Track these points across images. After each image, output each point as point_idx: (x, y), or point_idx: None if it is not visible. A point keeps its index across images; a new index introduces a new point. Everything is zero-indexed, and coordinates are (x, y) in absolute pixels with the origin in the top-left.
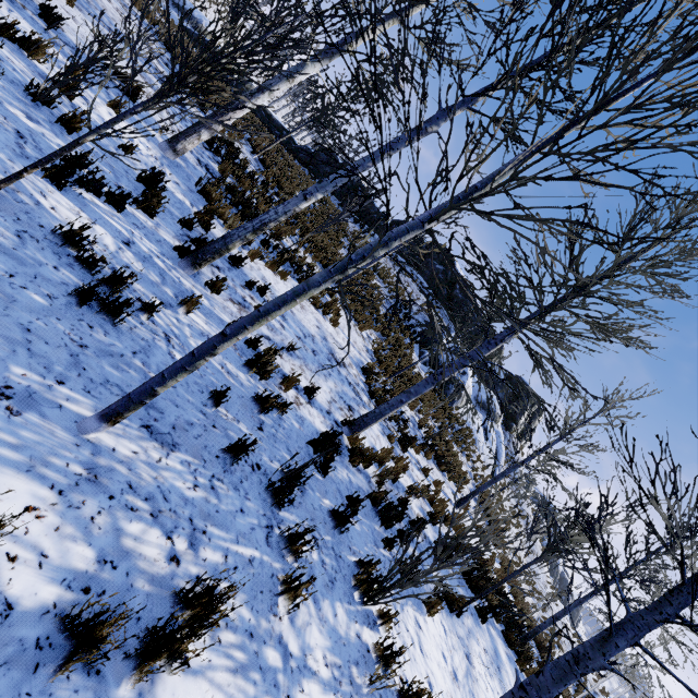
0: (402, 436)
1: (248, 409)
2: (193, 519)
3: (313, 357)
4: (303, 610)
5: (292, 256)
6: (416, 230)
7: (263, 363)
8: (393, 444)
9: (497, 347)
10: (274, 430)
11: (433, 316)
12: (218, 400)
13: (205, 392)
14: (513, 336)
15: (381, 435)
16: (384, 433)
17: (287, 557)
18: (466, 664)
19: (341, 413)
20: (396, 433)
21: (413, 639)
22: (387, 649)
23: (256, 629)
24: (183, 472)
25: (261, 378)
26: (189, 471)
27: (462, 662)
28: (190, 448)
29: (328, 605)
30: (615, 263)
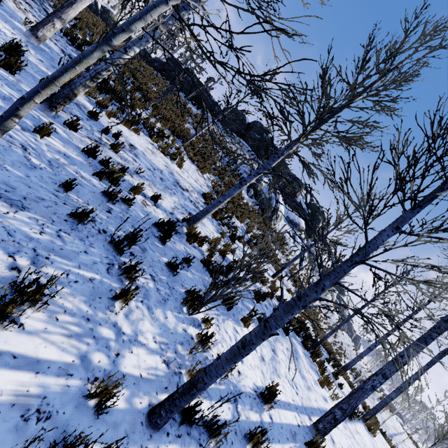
0: (232, 234)
1: (98, 199)
2: (37, 250)
3: (161, 182)
4: (138, 312)
5: (142, 118)
6: (161, 5)
7: (111, 173)
8: (225, 238)
9: (280, 159)
10: (121, 214)
11: (200, 97)
12: (68, 188)
13: (58, 184)
14: (289, 151)
15: (215, 232)
16: (218, 232)
17: (125, 282)
18: (272, 354)
19: (183, 216)
20: (228, 233)
21: (231, 337)
22: (204, 336)
23: (93, 317)
24: (30, 223)
25: (111, 184)
26: (36, 224)
27: (269, 353)
28: (39, 212)
29: (160, 312)
30: (350, 90)
